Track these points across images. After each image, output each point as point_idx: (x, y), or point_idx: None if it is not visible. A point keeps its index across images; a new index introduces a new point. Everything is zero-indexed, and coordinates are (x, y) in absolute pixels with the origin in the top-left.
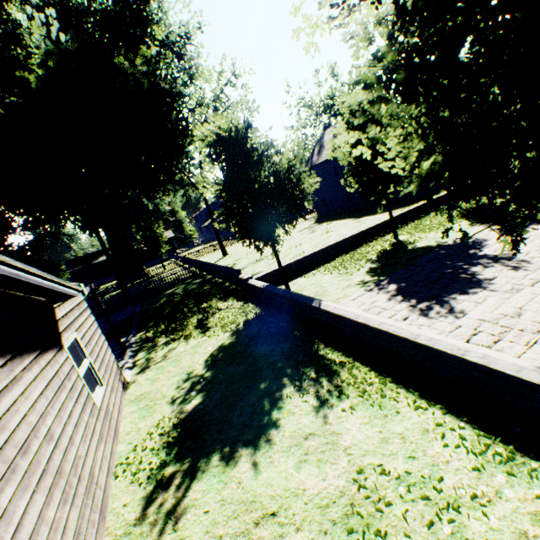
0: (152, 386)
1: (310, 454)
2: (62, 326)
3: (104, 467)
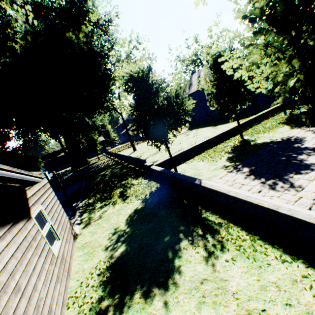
0: (92, 237)
1: (207, 297)
2: (31, 202)
3: (59, 302)
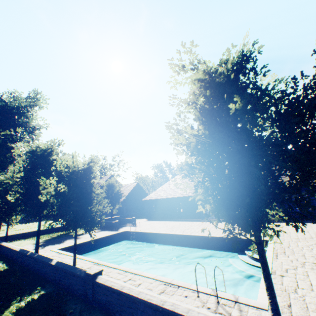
0: None
1: None
2: None
3: None
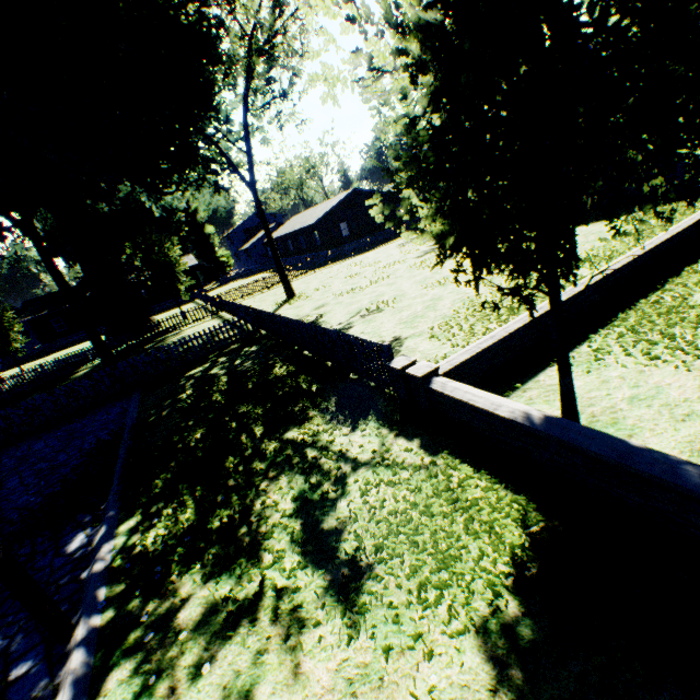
0: None
1: None
2: None
3: None
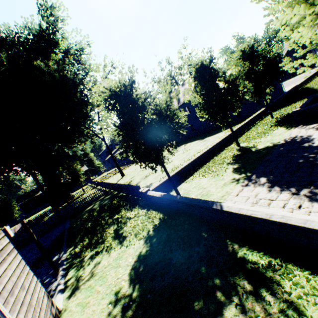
0: (83, 315)
1: None
2: None
3: None
